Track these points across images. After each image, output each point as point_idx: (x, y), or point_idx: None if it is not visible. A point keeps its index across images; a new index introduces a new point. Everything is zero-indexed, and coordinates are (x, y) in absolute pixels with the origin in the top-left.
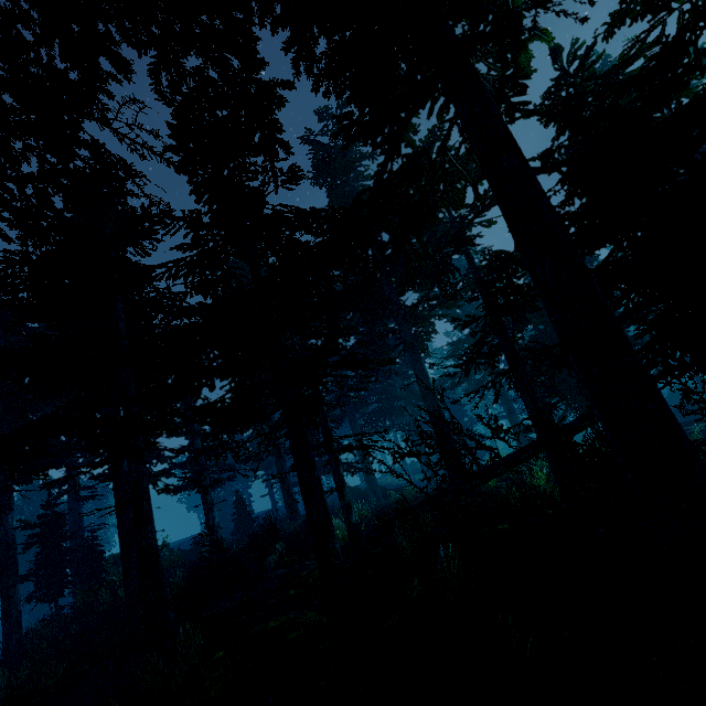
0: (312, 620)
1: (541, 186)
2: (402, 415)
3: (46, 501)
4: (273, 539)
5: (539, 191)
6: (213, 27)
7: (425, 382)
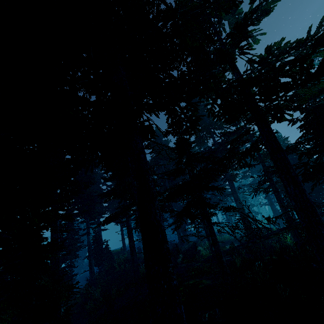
0: (205, 282)
1: (290, 164)
2: (220, 203)
3: (94, 230)
4: (177, 252)
5: (289, 165)
6: (186, 107)
7: (236, 194)
